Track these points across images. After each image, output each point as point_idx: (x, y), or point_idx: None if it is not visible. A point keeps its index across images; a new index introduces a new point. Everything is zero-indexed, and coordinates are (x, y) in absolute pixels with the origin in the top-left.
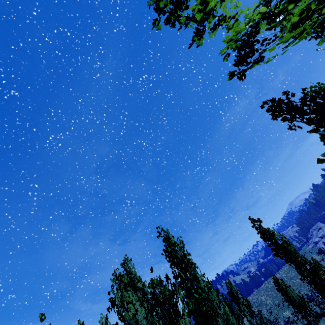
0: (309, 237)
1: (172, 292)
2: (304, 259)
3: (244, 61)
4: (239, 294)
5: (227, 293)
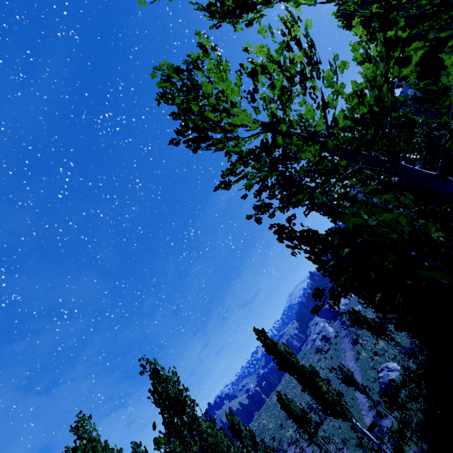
0: (308, 335)
1: (183, 447)
2: (305, 367)
3: (261, 213)
4: (242, 425)
5: (228, 429)
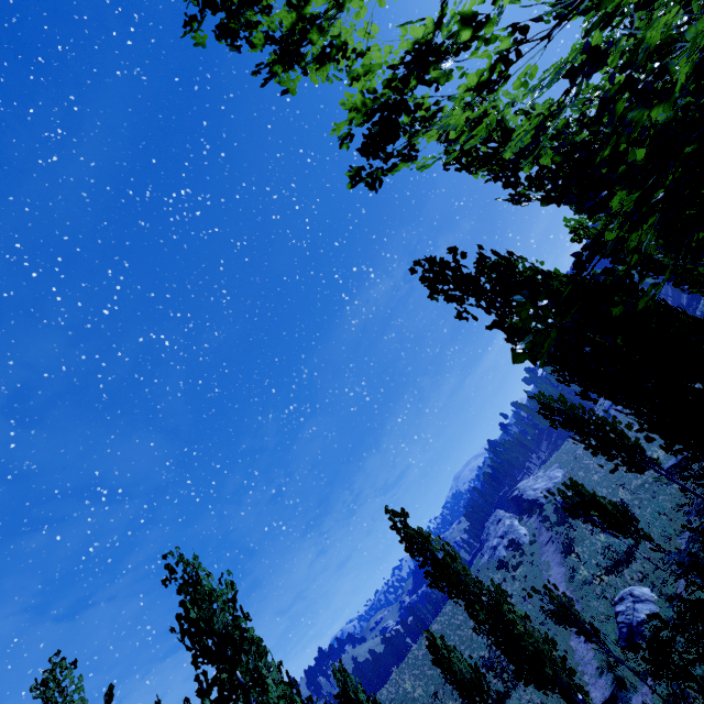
0: (484, 540)
1: None
2: (480, 585)
3: (379, 146)
4: (361, 692)
5: (336, 698)
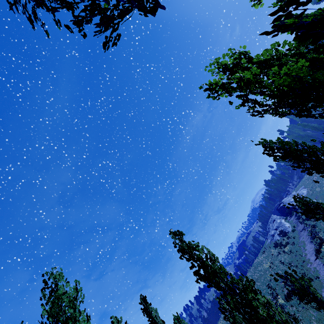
0: (267, 231)
1: None
2: (231, 279)
3: None
4: None
5: None
